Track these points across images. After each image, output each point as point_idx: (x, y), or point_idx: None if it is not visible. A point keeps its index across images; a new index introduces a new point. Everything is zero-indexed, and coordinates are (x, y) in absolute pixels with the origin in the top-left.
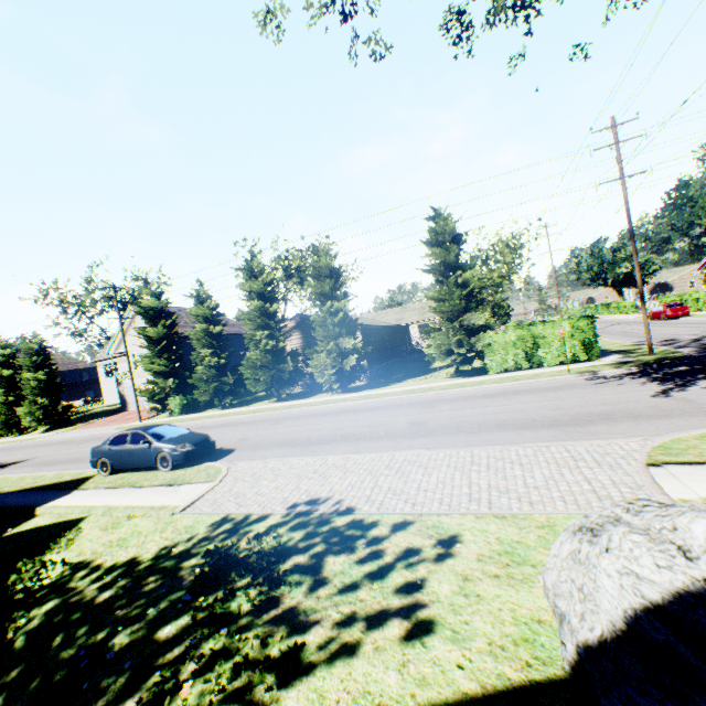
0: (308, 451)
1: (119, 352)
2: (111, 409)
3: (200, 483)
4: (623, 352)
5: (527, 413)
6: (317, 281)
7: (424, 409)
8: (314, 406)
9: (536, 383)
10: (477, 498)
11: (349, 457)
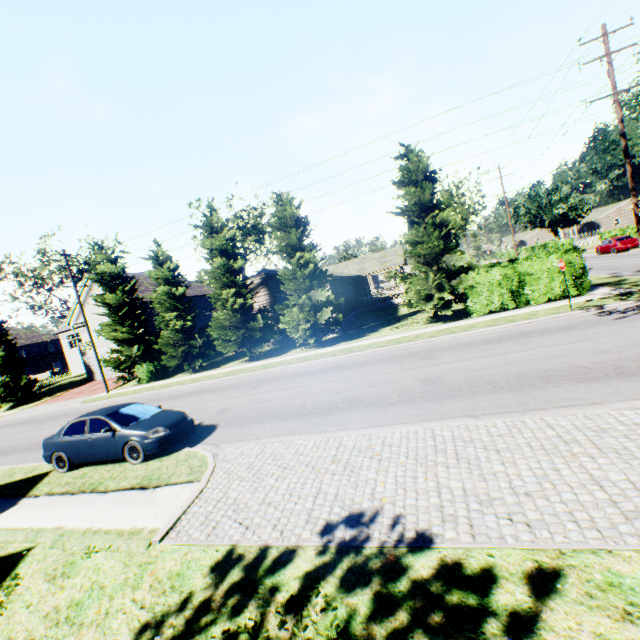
0: (310, 426)
1: (80, 322)
2: (78, 380)
3: (181, 485)
4: (610, 284)
5: (567, 359)
6: (283, 233)
7: (425, 361)
8: (293, 364)
9: (538, 323)
10: (634, 511)
11: (369, 433)
